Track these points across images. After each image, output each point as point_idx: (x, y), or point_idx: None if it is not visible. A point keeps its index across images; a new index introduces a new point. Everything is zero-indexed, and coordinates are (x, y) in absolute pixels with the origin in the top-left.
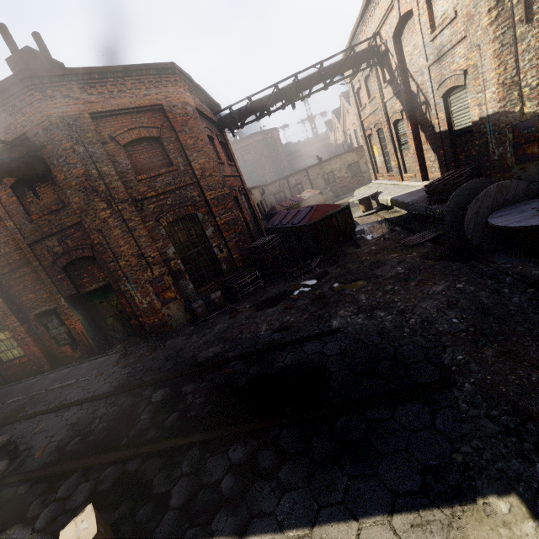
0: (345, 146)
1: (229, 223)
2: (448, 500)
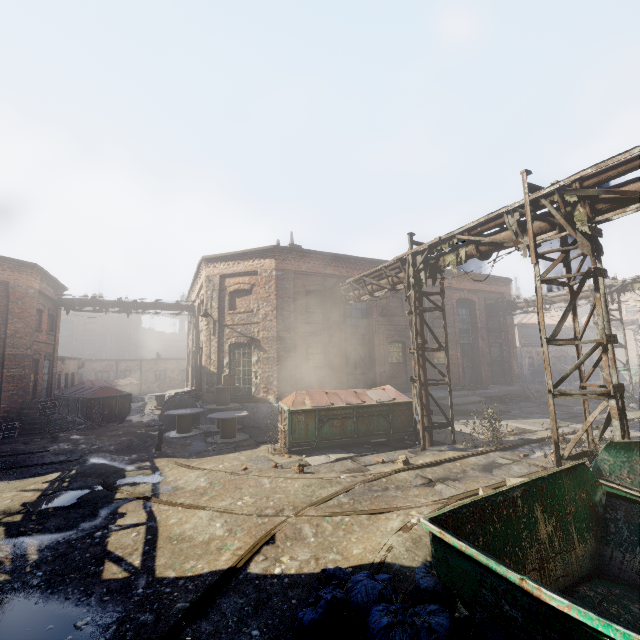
0: None
1: (15, 377)
2: (38, 476)
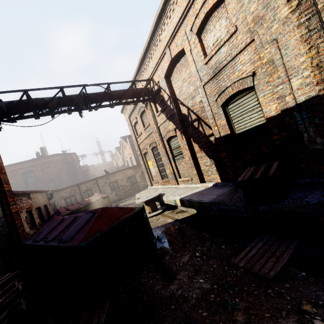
0: (124, 167)
1: None
2: None
